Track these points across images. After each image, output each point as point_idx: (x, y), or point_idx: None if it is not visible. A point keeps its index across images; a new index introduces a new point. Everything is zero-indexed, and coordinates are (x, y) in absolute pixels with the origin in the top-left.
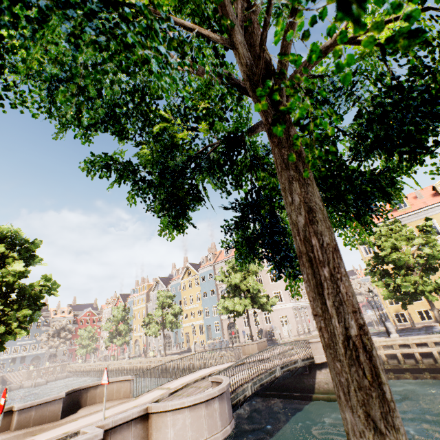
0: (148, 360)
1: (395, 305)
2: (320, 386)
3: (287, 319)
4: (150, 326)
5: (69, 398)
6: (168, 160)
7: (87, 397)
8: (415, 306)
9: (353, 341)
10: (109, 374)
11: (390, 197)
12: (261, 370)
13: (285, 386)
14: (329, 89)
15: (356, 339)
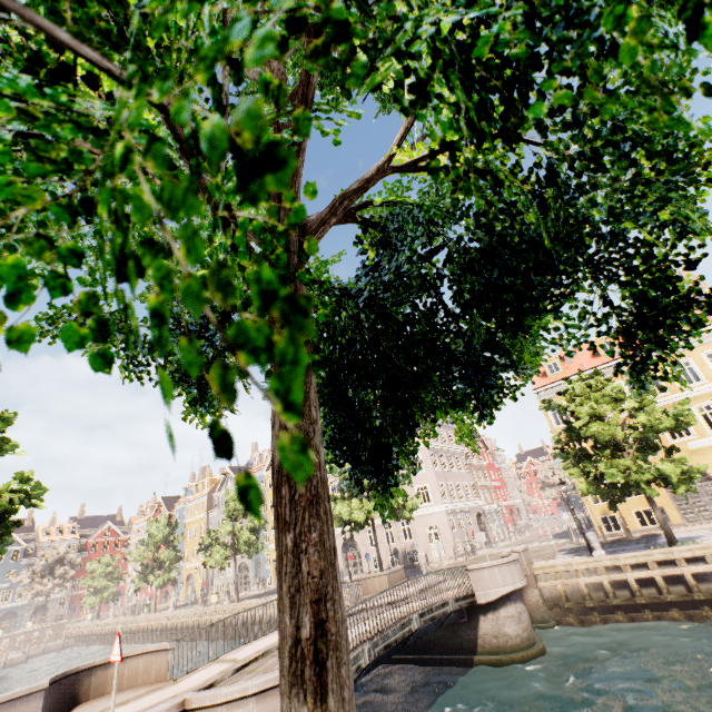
0: (208, 610)
1: (602, 503)
2: (486, 641)
3: (439, 531)
4: (212, 552)
5: (56, 688)
6: (178, 313)
7: (91, 684)
8: (631, 505)
9: (303, 647)
10: (140, 637)
11: (518, 368)
12: (387, 621)
13: (431, 643)
14: (394, 226)
15: (306, 645)
